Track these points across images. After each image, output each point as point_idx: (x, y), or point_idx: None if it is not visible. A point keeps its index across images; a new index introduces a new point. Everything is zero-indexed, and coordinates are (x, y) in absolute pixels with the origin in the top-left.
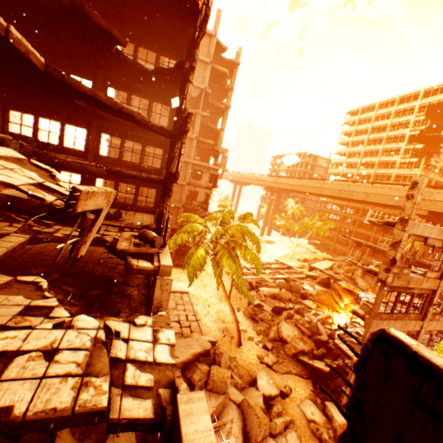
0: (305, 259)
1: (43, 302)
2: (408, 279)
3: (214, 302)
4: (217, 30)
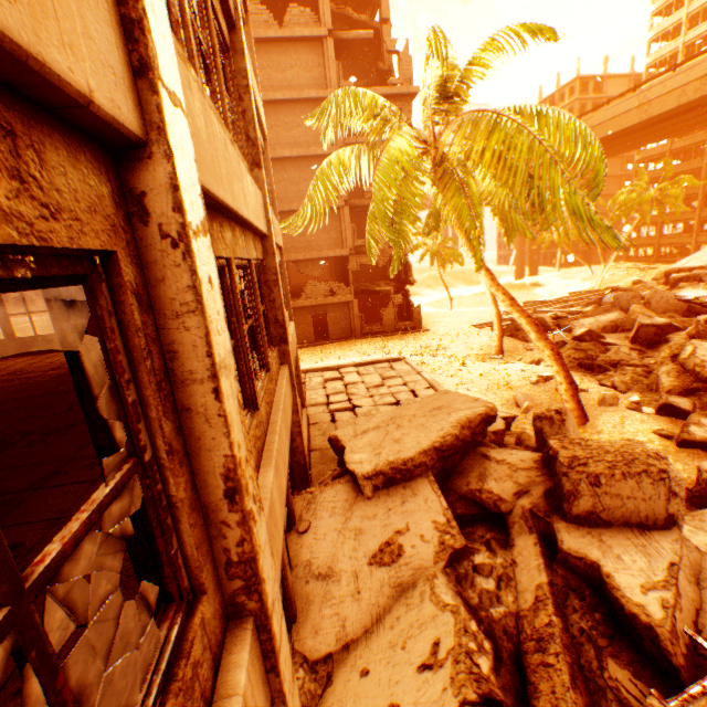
0: (636, 281)
1: None
2: None
3: (469, 364)
4: None
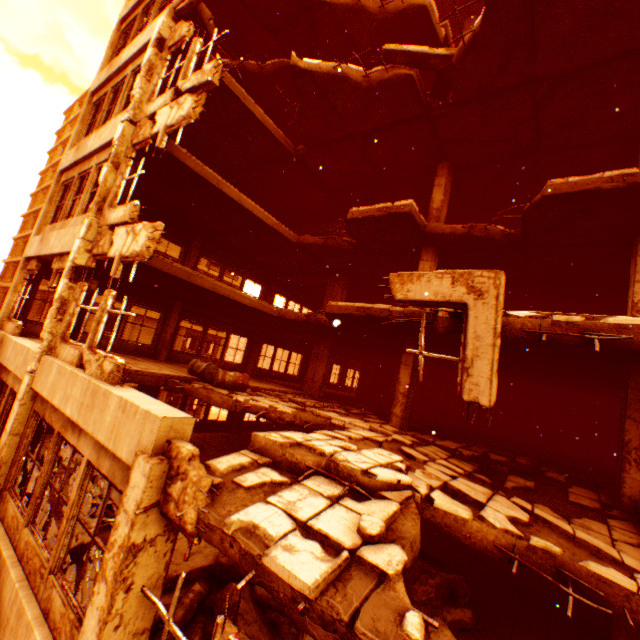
0: None
1: (495, 514)
2: None
3: None
4: None
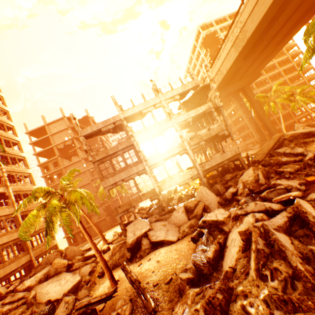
0: None
1: None
2: (106, 151)
3: None
4: (64, 114)
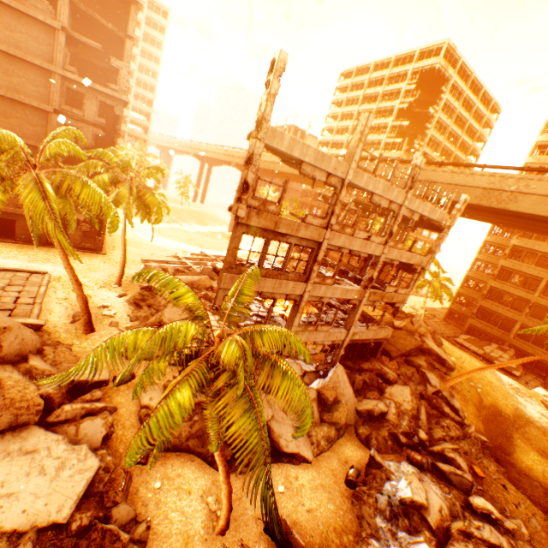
0: None
1: None
2: (277, 220)
3: (91, 287)
4: None
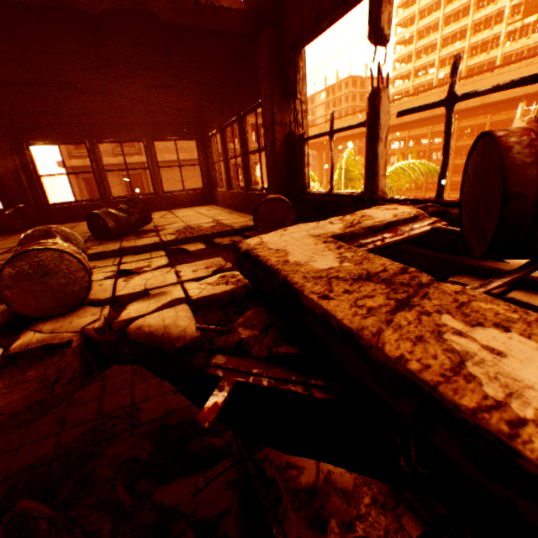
0: None
1: None
2: None
3: None
4: None
